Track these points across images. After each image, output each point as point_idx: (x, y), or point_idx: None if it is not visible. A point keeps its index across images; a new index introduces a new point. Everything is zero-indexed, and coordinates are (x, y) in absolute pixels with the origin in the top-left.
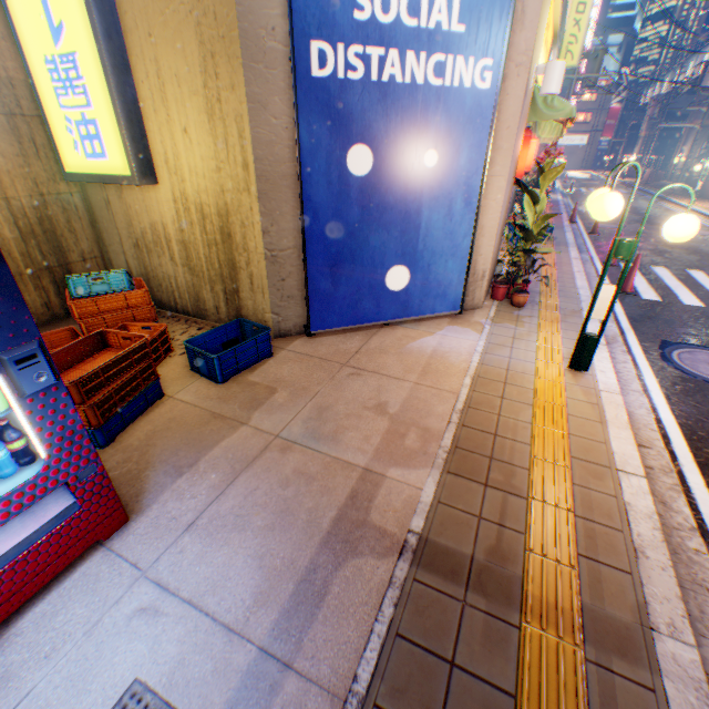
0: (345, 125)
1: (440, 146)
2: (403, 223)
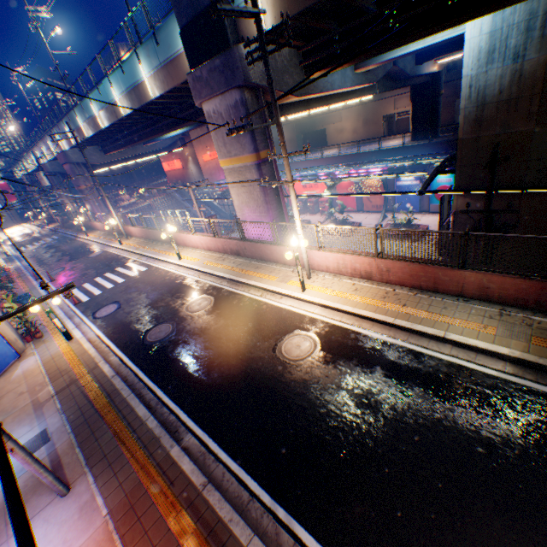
0: None
1: None
2: None
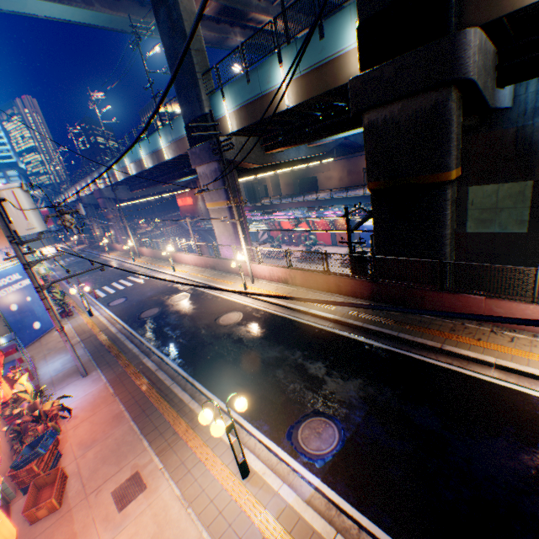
0: (8, 303)
1: (31, 295)
2: (32, 313)
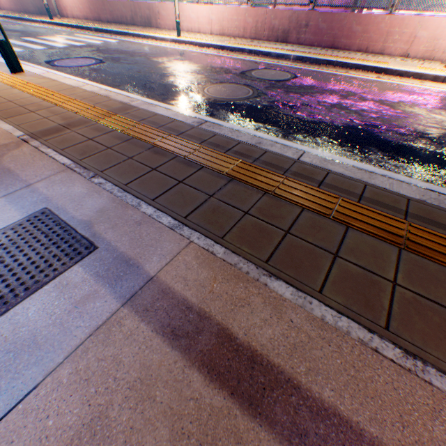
0: None
1: None
2: None
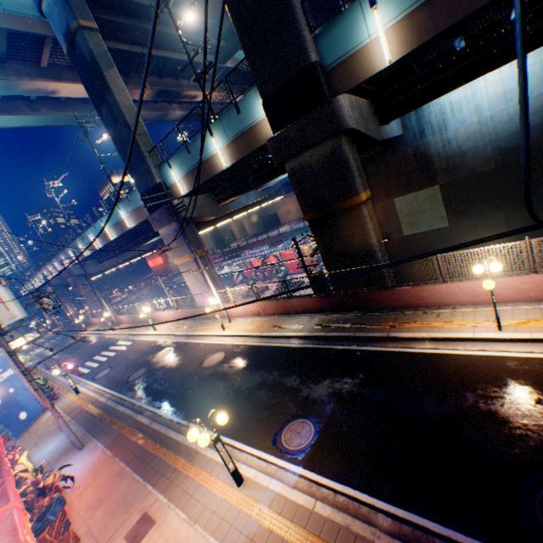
0: None
1: (13, 386)
2: (17, 404)
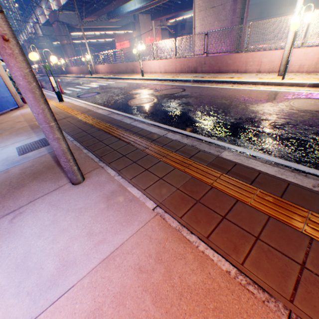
0: None
1: None
2: None
